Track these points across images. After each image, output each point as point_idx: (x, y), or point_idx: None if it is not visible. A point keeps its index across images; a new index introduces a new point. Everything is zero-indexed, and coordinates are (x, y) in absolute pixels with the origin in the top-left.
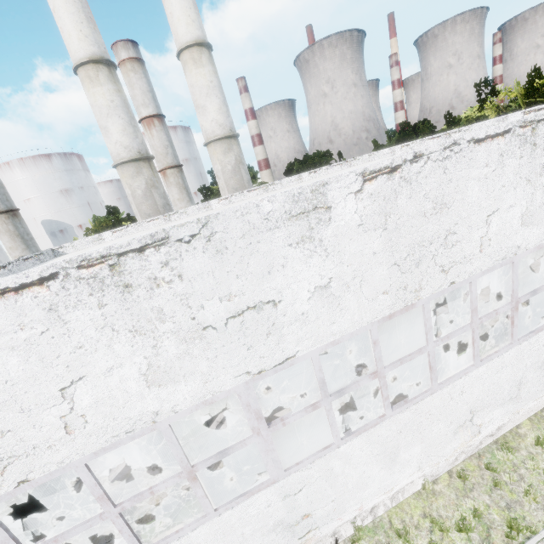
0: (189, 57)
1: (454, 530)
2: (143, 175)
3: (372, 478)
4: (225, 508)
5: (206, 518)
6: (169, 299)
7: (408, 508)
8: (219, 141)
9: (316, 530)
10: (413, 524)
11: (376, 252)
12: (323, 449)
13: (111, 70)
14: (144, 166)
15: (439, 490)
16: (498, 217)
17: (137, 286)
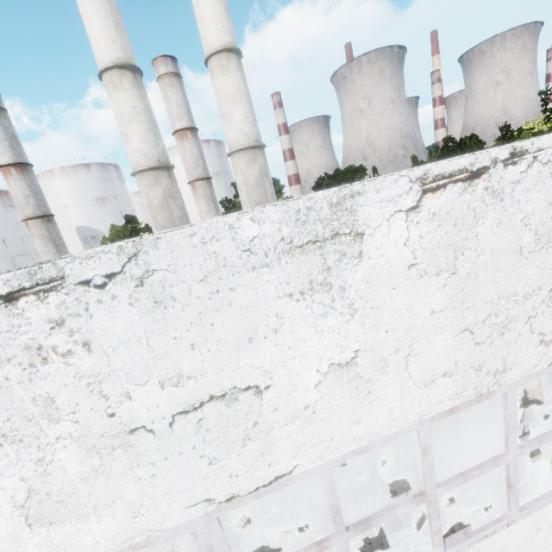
0: (216, 63)
1: None
2: (161, 184)
3: None
4: None
5: None
6: (66, 383)
7: None
8: (243, 151)
9: None
10: None
11: (437, 309)
12: None
13: (136, 76)
14: (163, 175)
15: None
16: None
17: (4, 361)
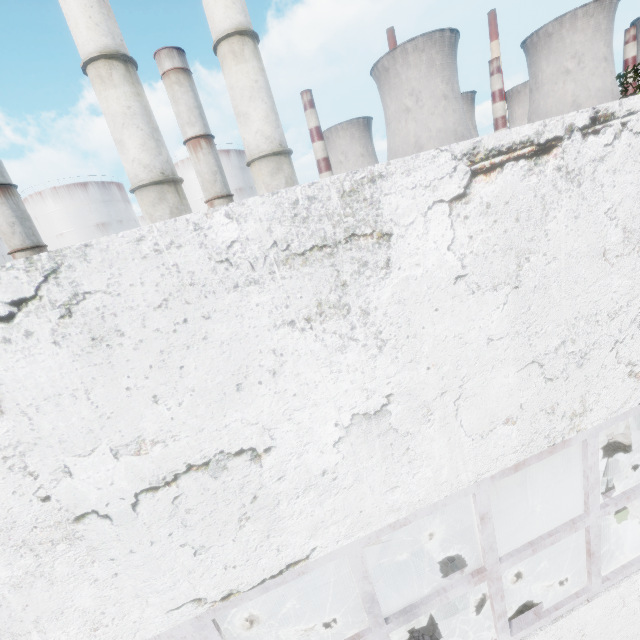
0: (227, 50)
1: None
2: (167, 202)
3: None
4: None
5: None
6: None
7: None
8: (265, 159)
9: None
10: None
11: (495, 336)
12: None
13: (129, 68)
14: (169, 190)
15: None
16: None
17: None
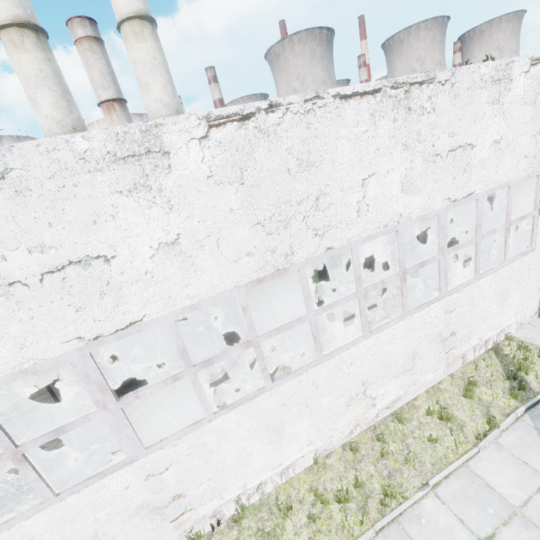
0: (129, 30)
1: (335, 502)
2: None
3: (255, 453)
4: (70, 492)
5: (44, 504)
6: None
7: (297, 483)
8: None
9: (192, 512)
10: (298, 499)
11: (234, 208)
12: (193, 424)
13: (40, 36)
14: None
15: (331, 463)
16: (375, 181)
17: None
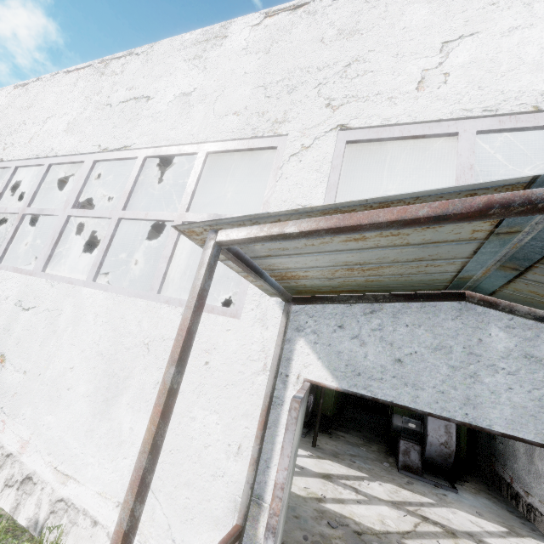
0: None
1: None
2: None
3: None
4: None
5: None
6: None
7: None
8: None
9: None
10: None
11: None
12: None
13: None
14: None
15: None
16: (54, 120)
17: None
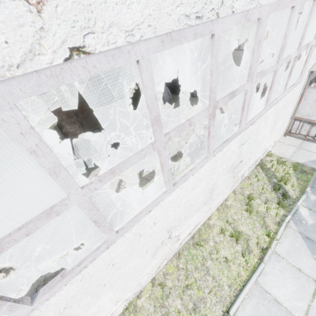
0: None
1: None
2: None
3: None
4: None
5: None
6: None
7: None
8: None
9: None
10: None
11: None
12: None
13: None
14: None
15: (141, 304)
16: None
17: None
